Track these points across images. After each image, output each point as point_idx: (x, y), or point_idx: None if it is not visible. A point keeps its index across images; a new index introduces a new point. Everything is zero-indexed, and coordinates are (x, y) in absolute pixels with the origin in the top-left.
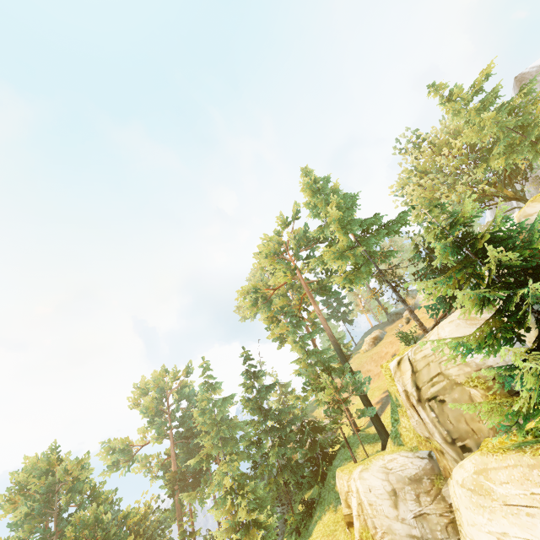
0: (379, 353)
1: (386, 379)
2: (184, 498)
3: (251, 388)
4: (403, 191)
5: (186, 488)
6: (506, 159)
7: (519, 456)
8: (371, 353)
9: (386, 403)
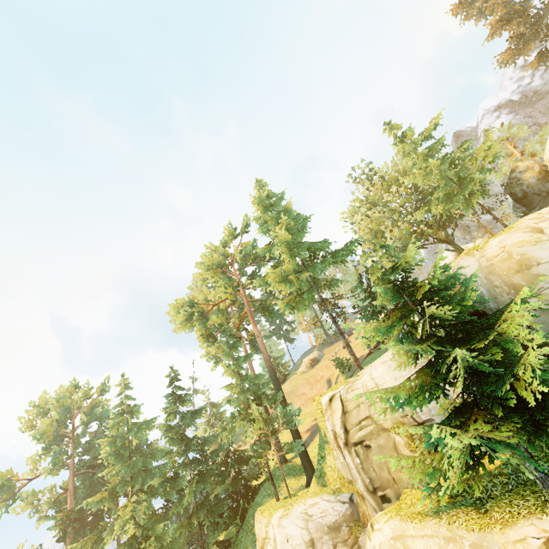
0: (315, 377)
1: (317, 413)
2: (74, 547)
3: (175, 414)
4: (353, 219)
5: (82, 530)
6: (445, 207)
7: (436, 526)
8: (308, 375)
9: (315, 431)
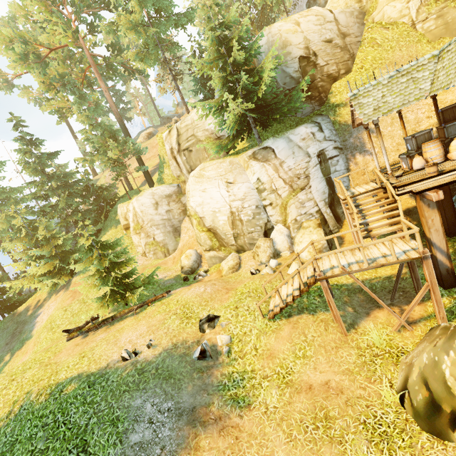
0: (151, 144)
1: (159, 145)
2: None
3: (30, 154)
4: None
5: None
6: None
7: (218, 160)
8: (145, 144)
9: (154, 173)
